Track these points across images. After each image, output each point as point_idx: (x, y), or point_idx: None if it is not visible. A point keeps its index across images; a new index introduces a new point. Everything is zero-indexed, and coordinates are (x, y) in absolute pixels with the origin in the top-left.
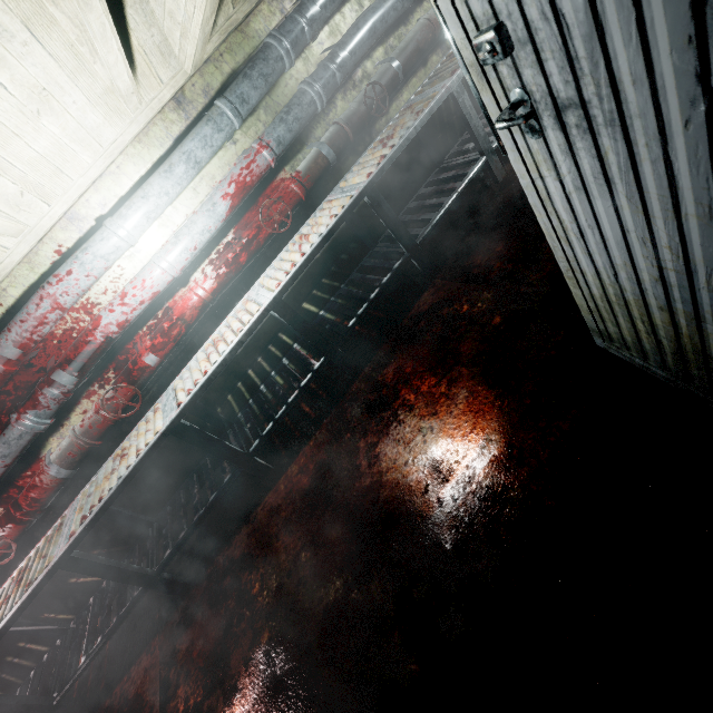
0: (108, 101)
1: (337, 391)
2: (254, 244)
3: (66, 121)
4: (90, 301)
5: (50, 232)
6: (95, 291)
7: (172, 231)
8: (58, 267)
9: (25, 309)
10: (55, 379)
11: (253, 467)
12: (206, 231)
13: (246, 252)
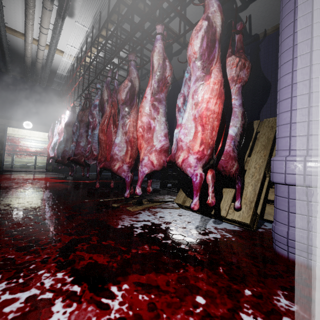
0: (44, 135)
1: (30, 169)
2: (42, 152)
3: (39, 133)
4: (21, 142)
5: (26, 136)
6: (22, 142)
7: (36, 145)
8: (23, 138)
9: (16, 137)
10: (9, 142)
11: (12, 165)
12: (39, 147)
13: (40, 152)
